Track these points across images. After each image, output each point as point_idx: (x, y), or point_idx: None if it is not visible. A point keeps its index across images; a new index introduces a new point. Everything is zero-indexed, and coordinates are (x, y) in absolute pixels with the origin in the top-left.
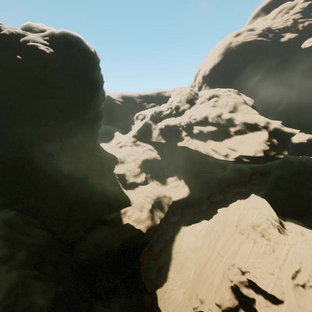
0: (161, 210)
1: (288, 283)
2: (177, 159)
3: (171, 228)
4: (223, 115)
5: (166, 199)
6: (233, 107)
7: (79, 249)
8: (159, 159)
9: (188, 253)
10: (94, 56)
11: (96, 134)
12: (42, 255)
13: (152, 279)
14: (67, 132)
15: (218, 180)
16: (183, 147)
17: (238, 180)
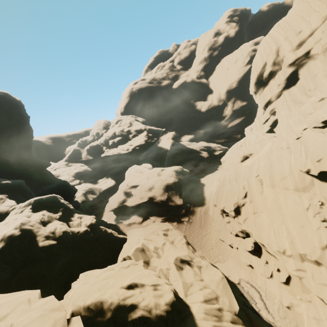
0: (93, 195)
1: (143, 179)
2: (105, 168)
3: (104, 204)
4: (124, 129)
5: (97, 189)
6: (129, 124)
7: None
8: (89, 170)
9: None
10: (20, 103)
11: (30, 147)
12: None
13: None
14: (9, 145)
15: None
16: (106, 157)
17: None
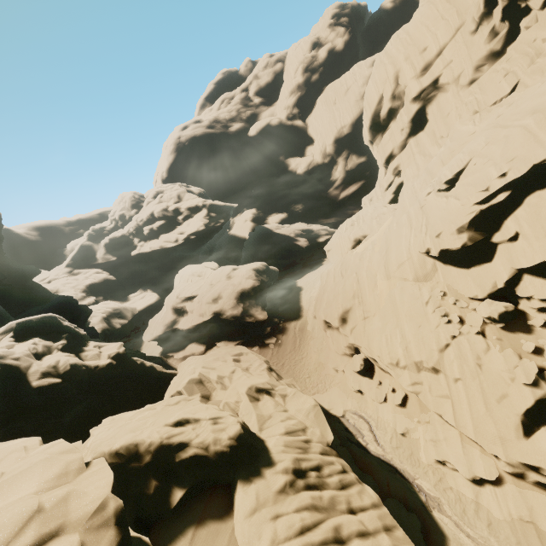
0: (122, 319)
1: (204, 286)
2: (140, 274)
3: (141, 333)
4: (169, 208)
5: (128, 309)
6: (177, 197)
7: None
8: (112, 279)
9: None
10: None
11: None
12: None
13: None
14: None
15: None
16: (139, 255)
17: None
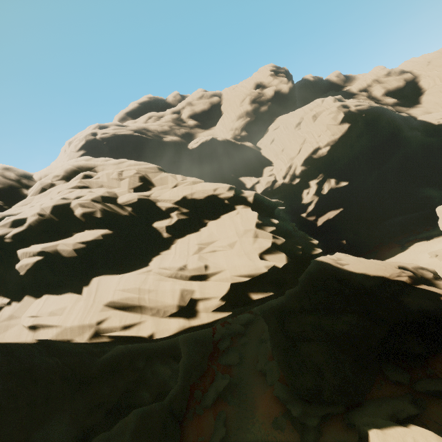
0: None
1: None
2: None
3: None
4: (122, 197)
5: None
6: (140, 179)
7: None
8: None
9: None
10: None
11: None
12: None
13: None
14: None
15: (164, 405)
16: None
17: (201, 362)
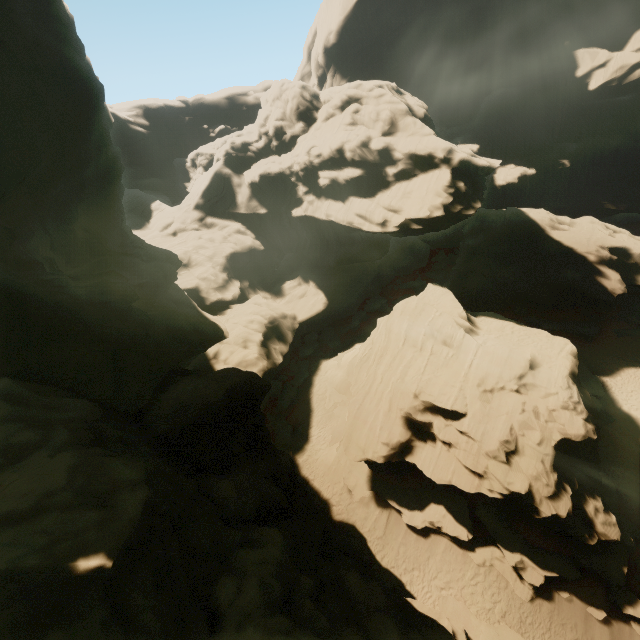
0: (281, 341)
1: (473, 393)
2: (296, 244)
3: (305, 367)
4: (372, 143)
5: (287, 321)
6: (389, 122)
7: (153, 418)
8: (260, 248)
9: (338, 397)
10: (58, 12)
11: (119, 210)
12: (95, 432)
13: (286, 444)
14: (55, 212)
15: (375, 272)
16: (304, 218)
17: (410, 267)
